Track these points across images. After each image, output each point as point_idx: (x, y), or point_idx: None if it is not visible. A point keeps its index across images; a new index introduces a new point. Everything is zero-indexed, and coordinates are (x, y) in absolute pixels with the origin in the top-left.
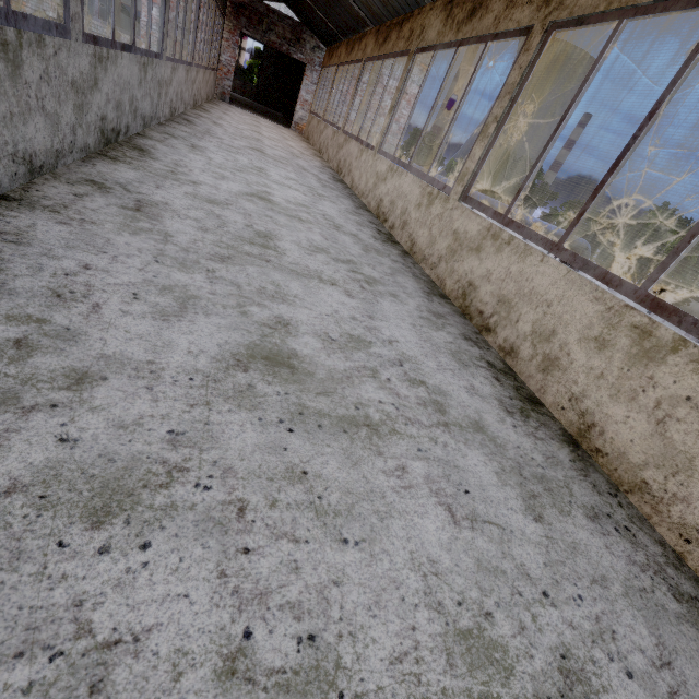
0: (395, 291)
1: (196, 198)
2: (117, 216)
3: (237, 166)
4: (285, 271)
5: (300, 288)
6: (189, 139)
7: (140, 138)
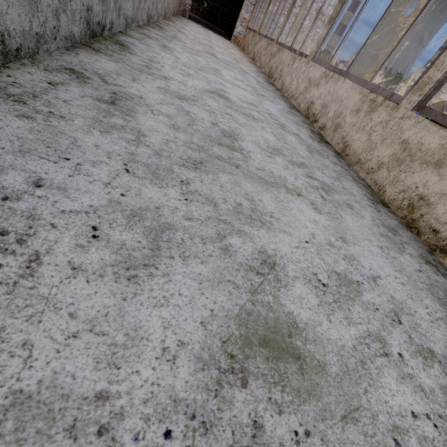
0: (348, 199)
1: (167, 92)
2: (90, 110)
3: (198, 66)
4: (254, 179)
5: (273, 203)
6: (161, 40)
7: (122, 35)
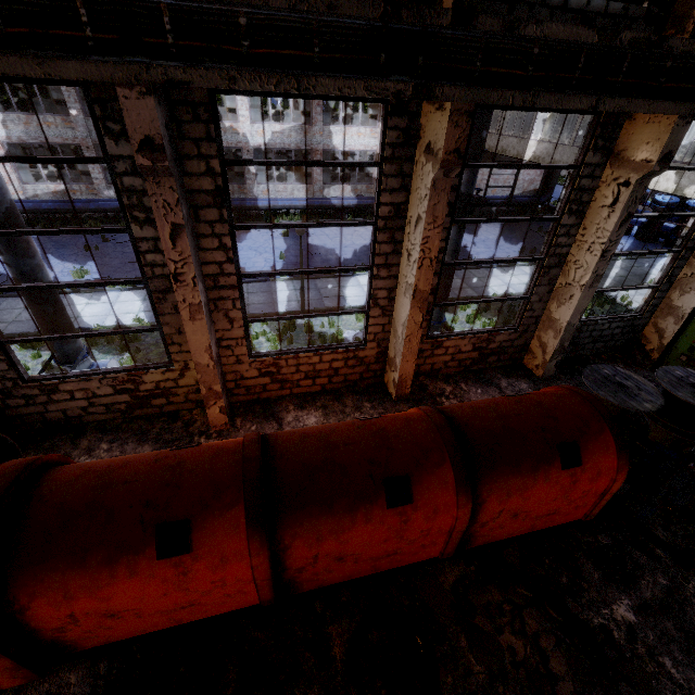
0: None
1: None
2: None
3: None
4: None
5: None
6: None
7: None
